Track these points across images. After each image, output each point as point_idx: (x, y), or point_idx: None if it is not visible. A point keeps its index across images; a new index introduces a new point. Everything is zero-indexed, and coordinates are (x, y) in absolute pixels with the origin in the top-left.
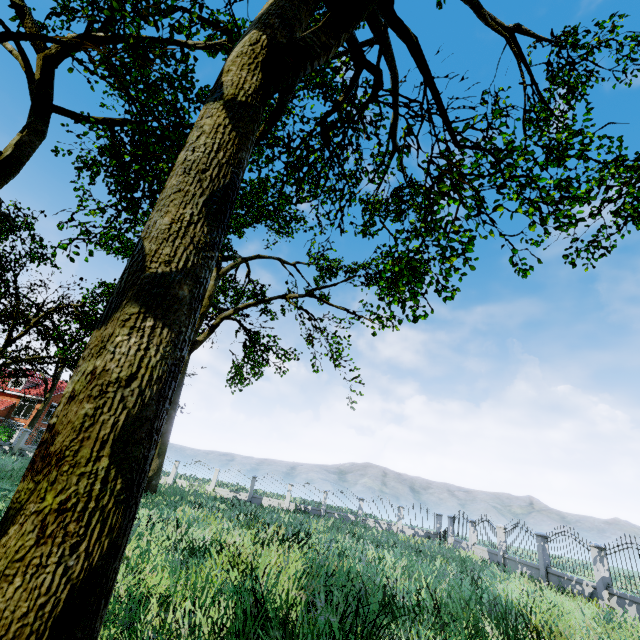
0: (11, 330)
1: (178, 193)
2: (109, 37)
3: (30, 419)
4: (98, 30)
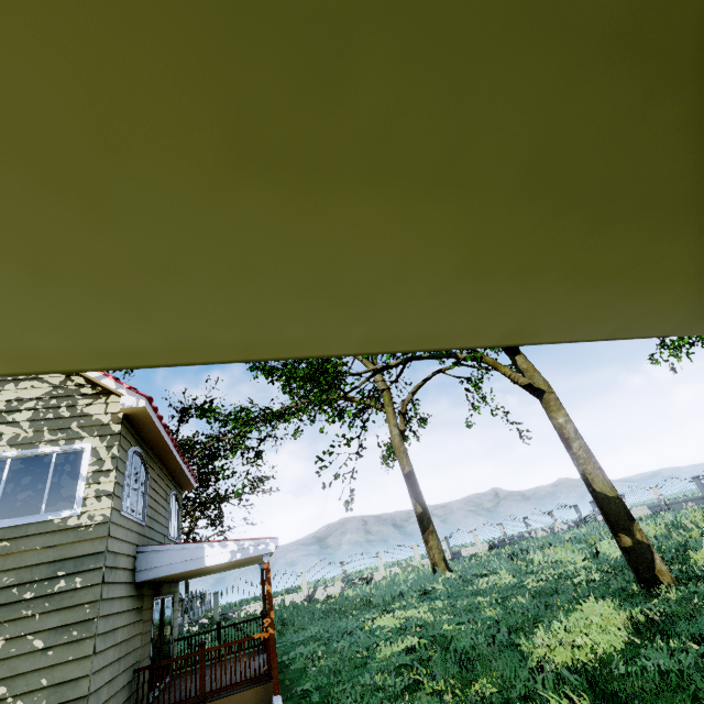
0: None
1: None
2: None
3: None
4: None
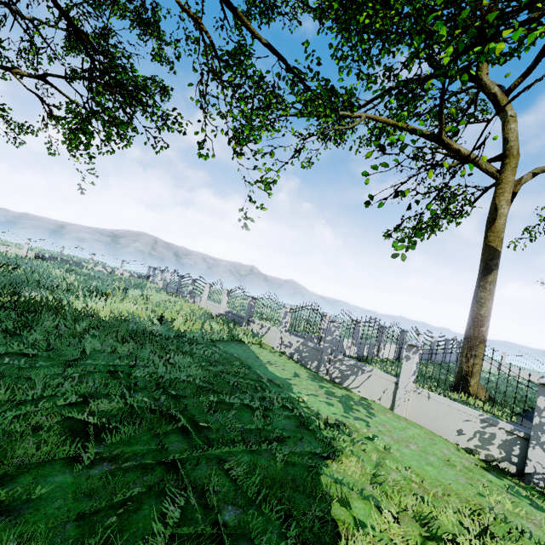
0: None
1: None
2: None
3: None
4: None
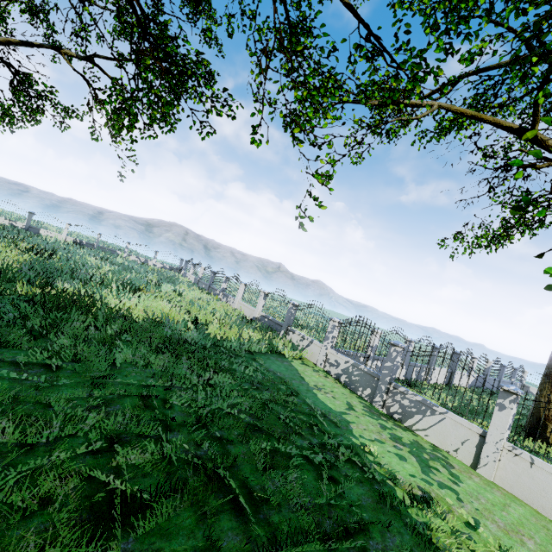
0: None
1: None
2: None
3: None
4: None
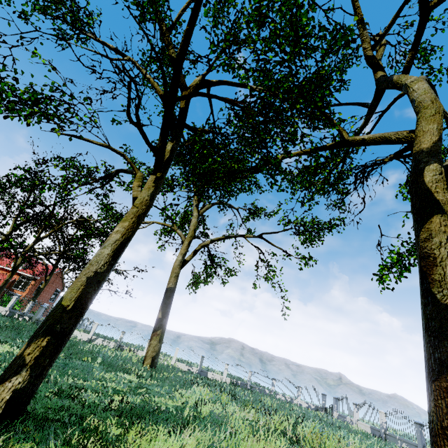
0: (41, 232)
1: None
2: (217, 82)
3: (26, 292)
4: (206, 74)
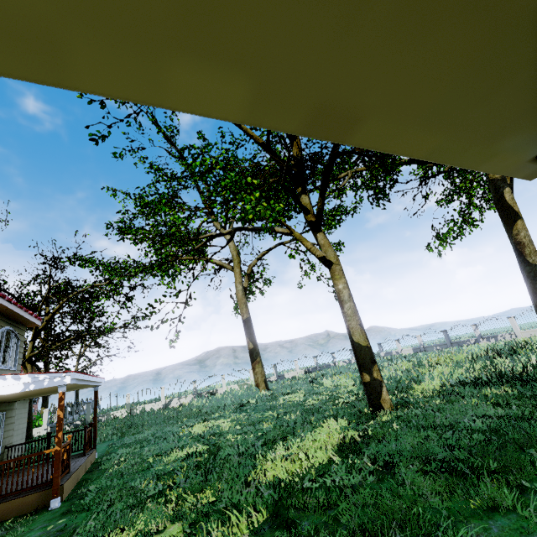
0: None
1: (536, 251)
2: None
3: None
4: None
